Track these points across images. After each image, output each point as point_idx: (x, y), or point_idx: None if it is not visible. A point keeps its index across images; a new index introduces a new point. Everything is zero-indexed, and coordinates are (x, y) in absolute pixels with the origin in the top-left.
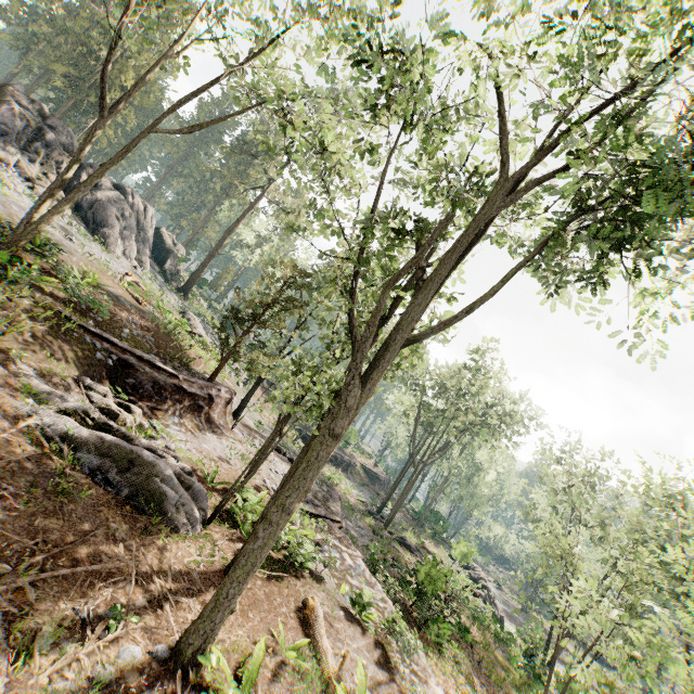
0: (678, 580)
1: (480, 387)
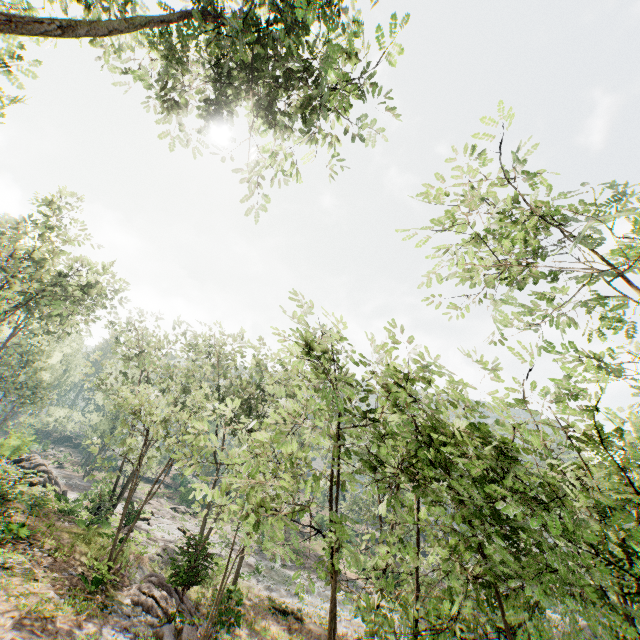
0: (219, 401)
1: (49, 252)
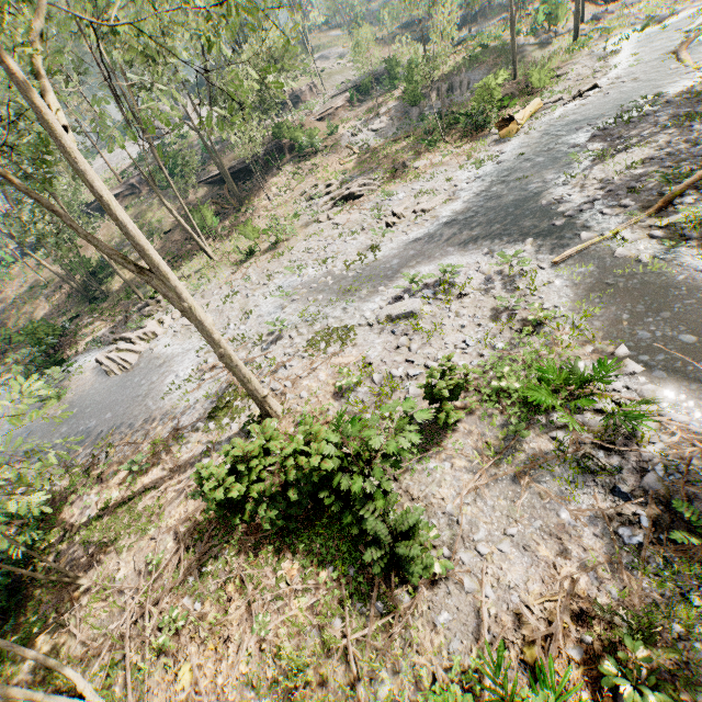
0: None
1: None
